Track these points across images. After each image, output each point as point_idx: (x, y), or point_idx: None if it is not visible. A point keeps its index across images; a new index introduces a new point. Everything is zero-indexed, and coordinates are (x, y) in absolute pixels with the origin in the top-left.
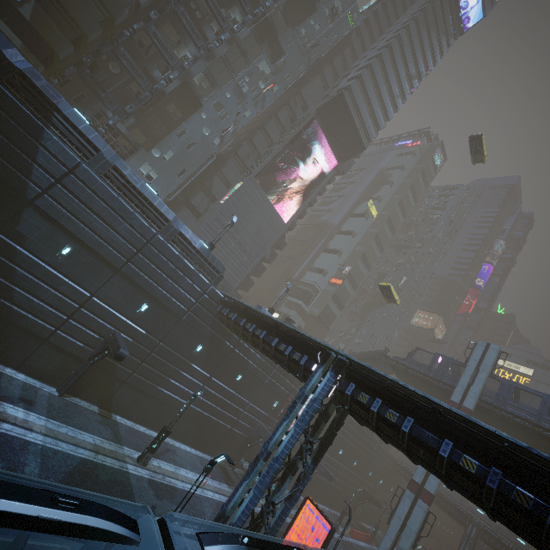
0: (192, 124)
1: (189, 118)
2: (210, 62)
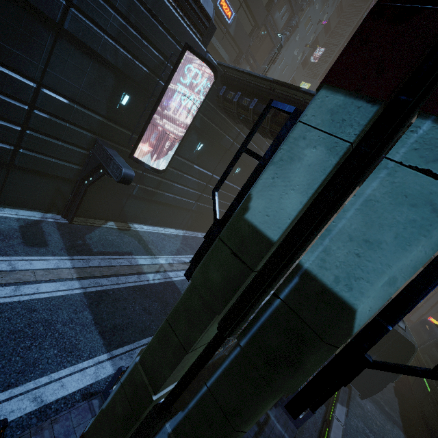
0: (289, 50)
1: (288, 45)
2: None
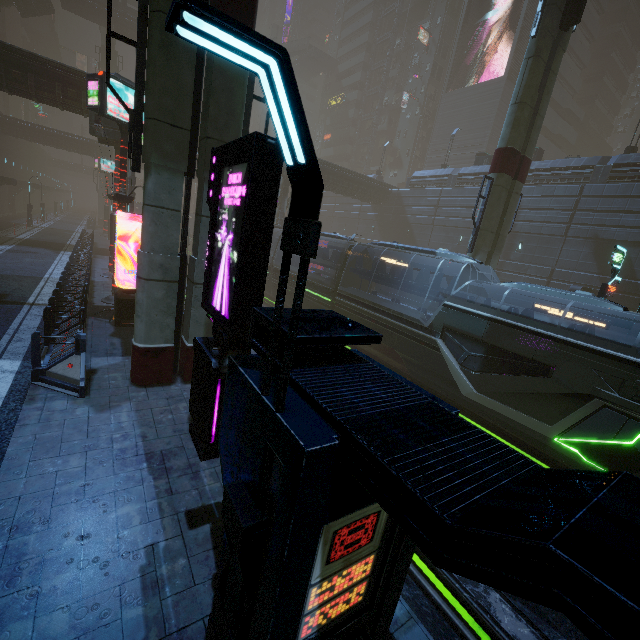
0: (401, 124)
1: (398, 123)
2: (395, 85)
